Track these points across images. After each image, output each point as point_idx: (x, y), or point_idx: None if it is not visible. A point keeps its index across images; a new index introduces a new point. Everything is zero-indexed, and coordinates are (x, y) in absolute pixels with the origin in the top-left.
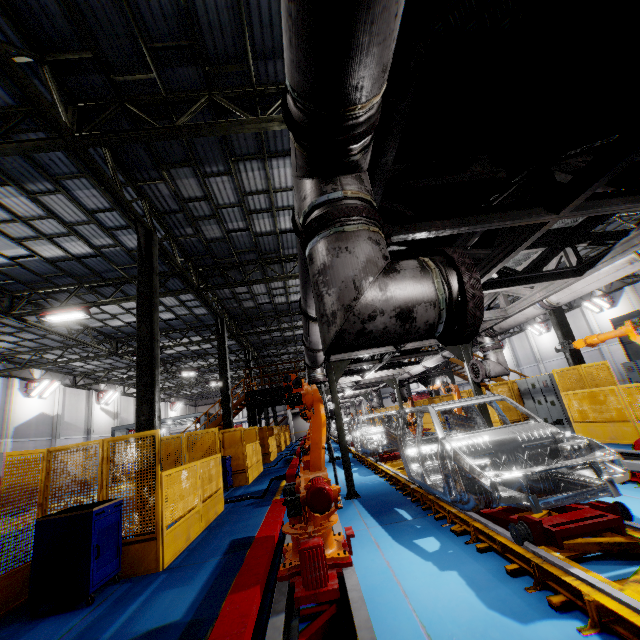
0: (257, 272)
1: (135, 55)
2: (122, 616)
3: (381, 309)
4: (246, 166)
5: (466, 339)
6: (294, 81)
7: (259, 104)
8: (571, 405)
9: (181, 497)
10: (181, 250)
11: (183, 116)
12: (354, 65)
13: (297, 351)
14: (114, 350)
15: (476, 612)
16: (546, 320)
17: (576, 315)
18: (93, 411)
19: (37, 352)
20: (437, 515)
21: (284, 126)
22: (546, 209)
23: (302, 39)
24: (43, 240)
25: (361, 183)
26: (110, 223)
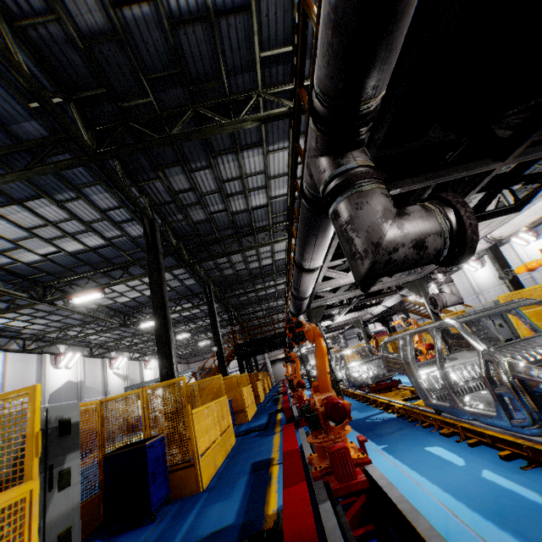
0: (234, 244)
1: (137, 85)
2: (184, 526)
3: (402, 242)
4: (223, 159)
5: (465, 259)
6: (326, 89)
7: (232, 109)
8: (519, 324)
9: (206, 431)
10: (174, 233)
11: (176, 127)
12: (375, 72)
13: (270, 307)
14: (123, 322)
15: (484, 489)
16: (480, 257)
17: (506, 250)
18: (108, 375)
19: (62, 330)
20: (424, 424)
21: (255, 124)
22: (492, 159)
23: (340, 60)
24: (67, 238)
25: (366, 155)
26: (118, 218)
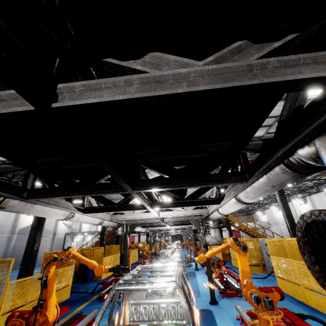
0: None
1: None
2: None
3: None
4: None
5: None
6: None
7: None
8: (275, 265)
9: (25, 294)
10: None
11: None
12: None
13: None
14: None
15: None
16: (303, 196)
17: (321, 196)
18: (58, 223)
19: None
20: None
21: None
22: None
23: None
24: None
25: None
26: None
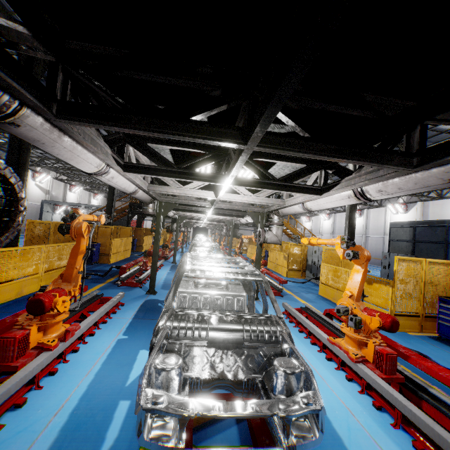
0: None
1: None
2: None
3: None
4: None
5: None
6: None
7: None
8: (323, 272)
9: (17, 267)
10: None
11: None
12: None
13: None
14: None
15: (108, 399)
16: (362, 209)
17: (381, 211)
18: (29, 185)
19: None
20: None
21: None
22: (242, 137)
23: None
24: None
25: None
26: None
